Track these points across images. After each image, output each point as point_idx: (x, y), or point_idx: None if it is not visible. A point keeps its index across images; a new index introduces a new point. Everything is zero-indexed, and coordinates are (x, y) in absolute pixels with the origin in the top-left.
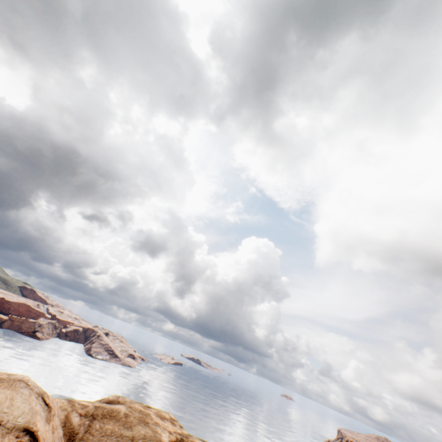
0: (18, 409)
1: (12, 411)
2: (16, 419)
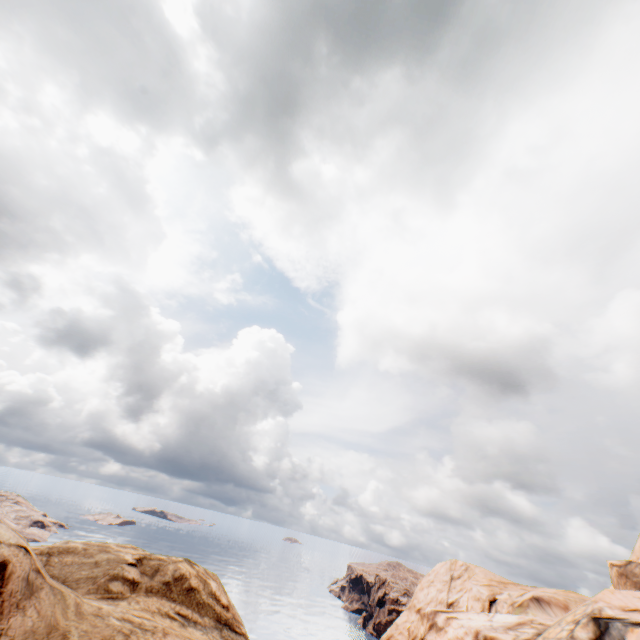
0: (6, 535)
1: (3, 536)
2: (9, 540)
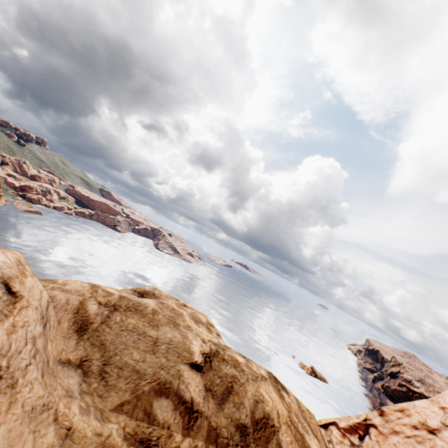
0: None
1: None
2: None
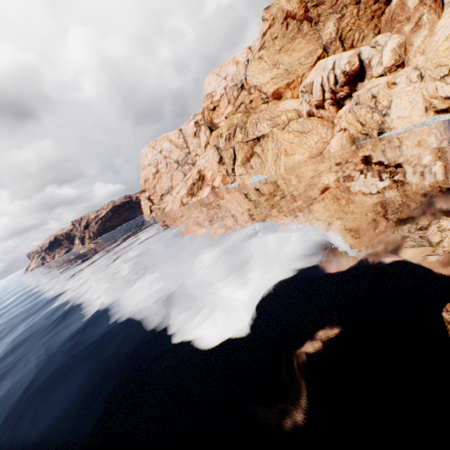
0: None
1: None
2: None
